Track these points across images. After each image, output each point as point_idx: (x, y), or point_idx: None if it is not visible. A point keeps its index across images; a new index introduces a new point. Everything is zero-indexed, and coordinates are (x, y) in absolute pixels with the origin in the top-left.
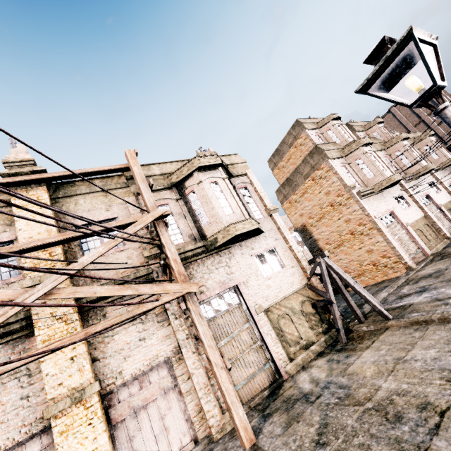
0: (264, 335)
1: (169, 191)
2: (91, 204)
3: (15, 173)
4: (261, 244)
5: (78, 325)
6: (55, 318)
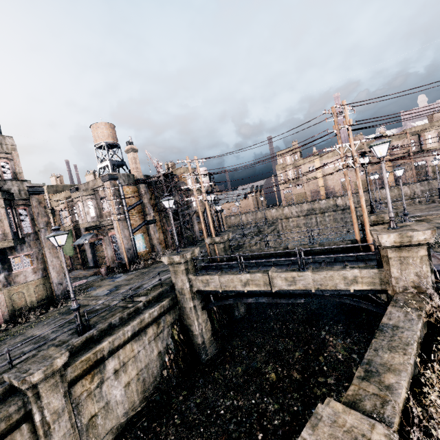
0: (428, 171)
1: (415, 136)
2: (395, 141)
3: (382, 136)
4: (439, 151)
5: (391, 163)
6: (388, 162)
